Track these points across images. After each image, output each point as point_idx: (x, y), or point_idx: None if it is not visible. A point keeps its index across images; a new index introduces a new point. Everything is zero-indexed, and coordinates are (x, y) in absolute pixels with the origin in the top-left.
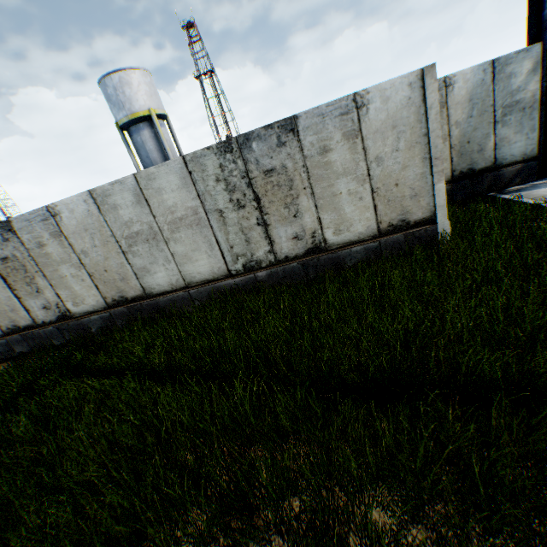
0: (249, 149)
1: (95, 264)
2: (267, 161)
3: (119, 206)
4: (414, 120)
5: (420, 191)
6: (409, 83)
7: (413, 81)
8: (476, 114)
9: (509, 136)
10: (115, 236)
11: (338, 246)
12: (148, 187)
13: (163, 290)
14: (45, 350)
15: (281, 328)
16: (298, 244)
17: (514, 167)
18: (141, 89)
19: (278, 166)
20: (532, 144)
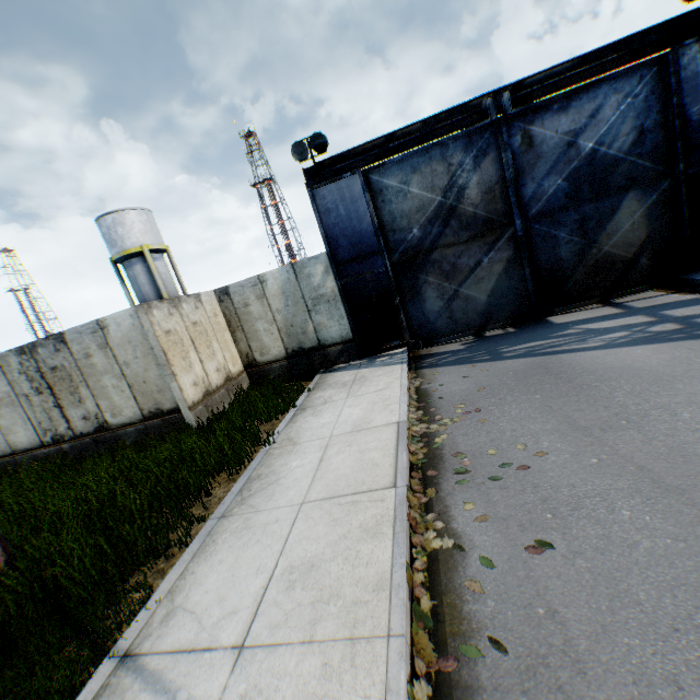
0: (39, 353)
1: None
2: (52, 361)
3: None
4: (143, 338)
5: (164, 388)
6: (131, 314)
7: (133, 313)
8: (292, 303)
9: (325, 322)
10: None
11: (118, 426)
12: None
13: None
14: None
15: None
16: (89, 424)
17: (336, 347)
18: (135, 227)
19: (60, 365)
20: (347, 329)
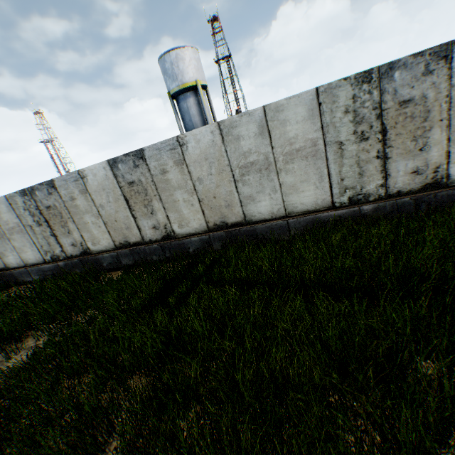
0: (389, 79)
1: (206, 191)
2: (405, 91)
3: (241, 137)
4: None
5: None
6: None
7: None
8: None
9: None
10: (231, 165)
11: None
12: (273, 119)
13: (263, 218)
14: (154, 263)
15: (454, 253)
16: (415, 179)
17: None
18: (191, 64)
19: (416, 96)
20: None
